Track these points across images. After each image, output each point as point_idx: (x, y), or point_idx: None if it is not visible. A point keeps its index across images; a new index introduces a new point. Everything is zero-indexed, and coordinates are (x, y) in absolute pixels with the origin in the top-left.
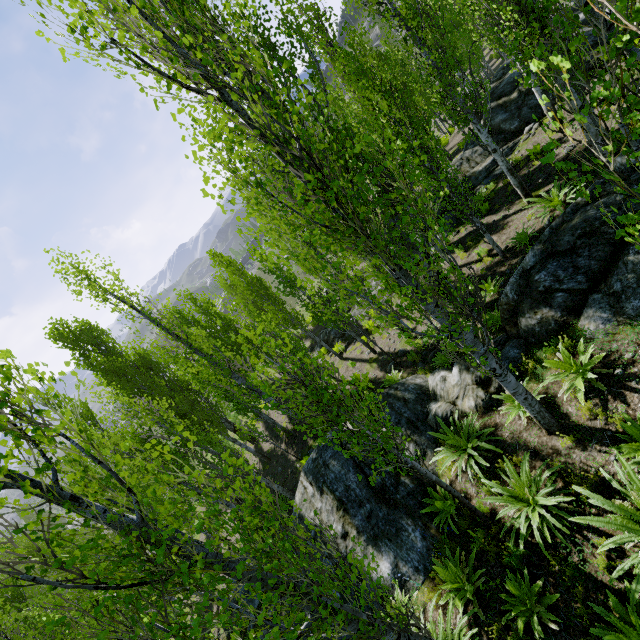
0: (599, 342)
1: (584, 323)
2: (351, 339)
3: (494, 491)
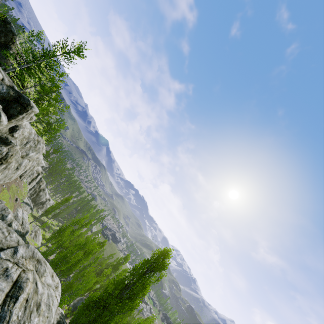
0: None
1: None
2: None
3: None
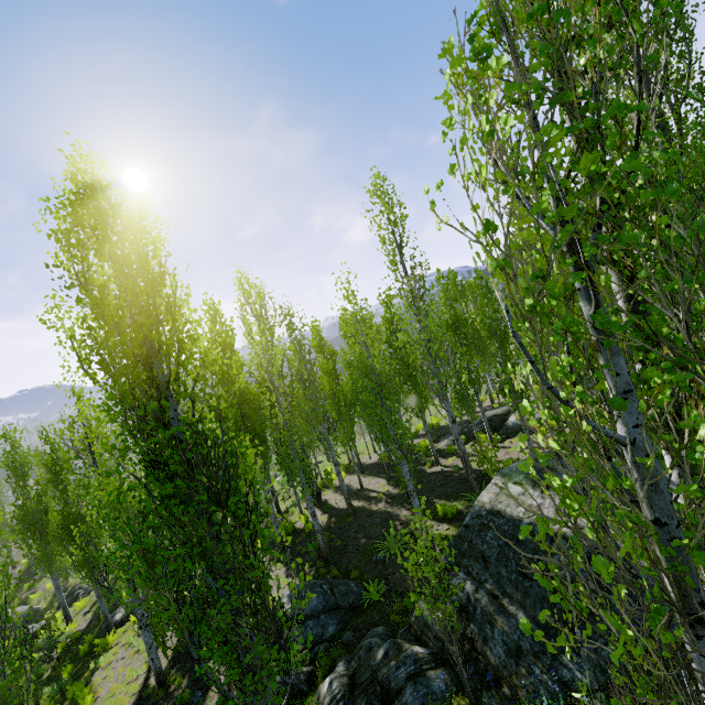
0: None
1: None
2: (510, 435)
3: None
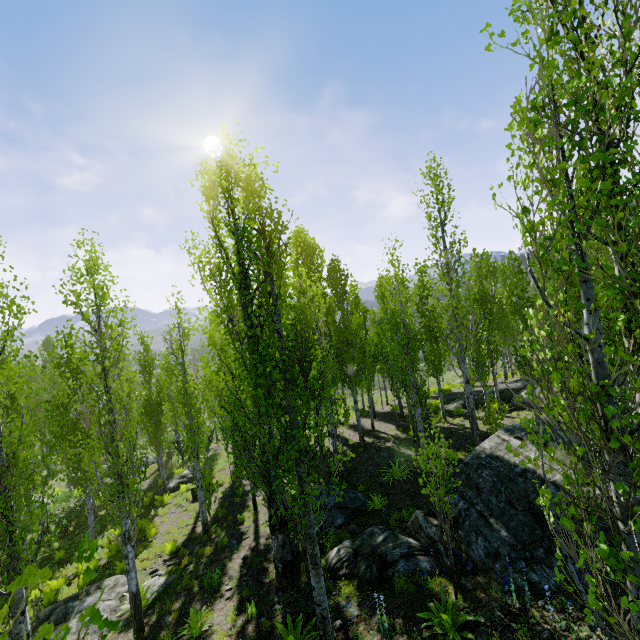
0: None
1: None
2: (519, 408)
3: None
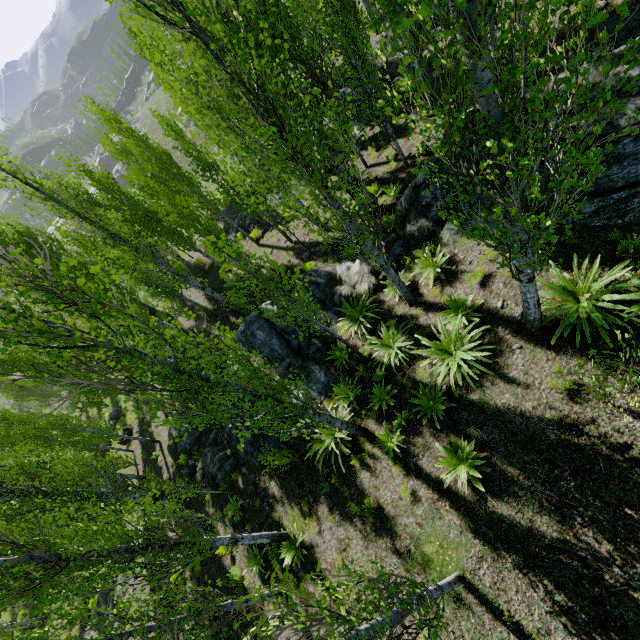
0: (449, 247)
1: (444, 233)
2: (268, 226)
3: (373, 343)
